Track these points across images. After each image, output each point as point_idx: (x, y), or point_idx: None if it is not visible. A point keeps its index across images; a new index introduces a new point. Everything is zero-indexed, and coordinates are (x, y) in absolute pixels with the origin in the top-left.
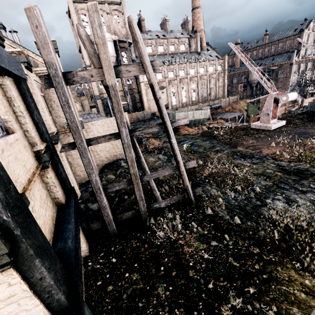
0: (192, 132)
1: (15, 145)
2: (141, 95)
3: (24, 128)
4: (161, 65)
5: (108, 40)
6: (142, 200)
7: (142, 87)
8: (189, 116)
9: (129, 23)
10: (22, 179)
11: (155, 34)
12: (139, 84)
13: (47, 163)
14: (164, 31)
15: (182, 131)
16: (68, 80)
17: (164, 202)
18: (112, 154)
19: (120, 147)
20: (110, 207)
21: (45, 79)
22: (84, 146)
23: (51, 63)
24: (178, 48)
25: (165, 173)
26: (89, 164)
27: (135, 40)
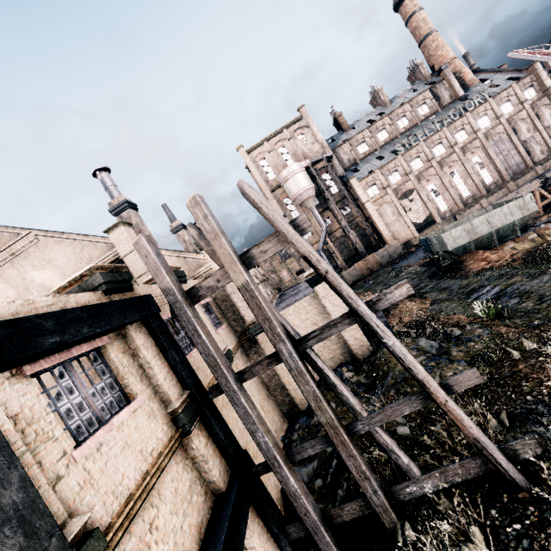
0: (498, 261)
1: (128, 423)
2: (373, 222)
3: (155, 382)
4: (392, 159)
5: (297, 171)
6: (367, 478)
7: (370, 209)
8: (479, 228)
9: (241, 192)
10: (130, 480)
11: (366, 120)
12: (363, 207)
13: (186, 426)
14: (380, 107)
15: (472, 264)
16: (193, 299)
17: (429, 479)
18: (327, 357)
19: (337, 342)
20: (325, 481)
21: (170, 308)
22: (233, 387)
23: (168, 289)
24: (415, 116)
25: (403, 411)
26: (247, 415)
27: (255, 207)
